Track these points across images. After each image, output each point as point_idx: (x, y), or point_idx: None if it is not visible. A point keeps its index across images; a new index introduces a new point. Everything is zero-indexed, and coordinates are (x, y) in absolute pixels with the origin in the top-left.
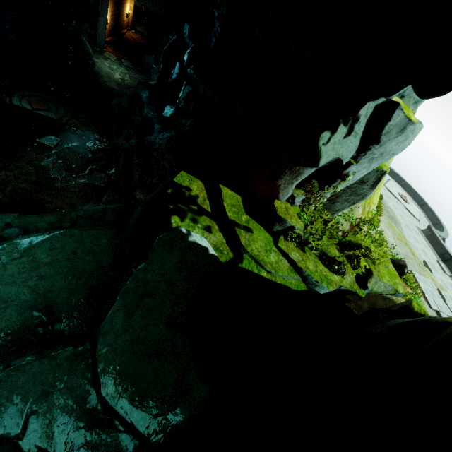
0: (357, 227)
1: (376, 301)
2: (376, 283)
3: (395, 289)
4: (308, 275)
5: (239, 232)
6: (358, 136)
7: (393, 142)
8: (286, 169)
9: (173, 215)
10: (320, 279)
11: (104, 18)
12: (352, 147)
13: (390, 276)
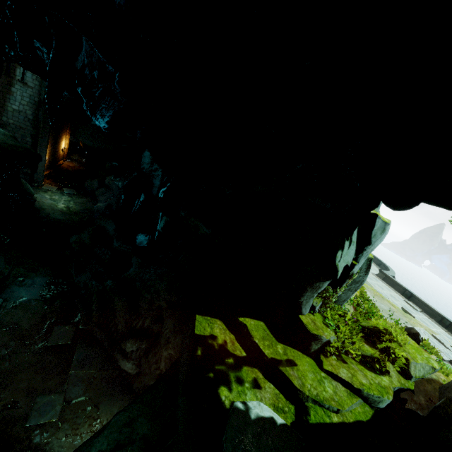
0: (359, 306)
1: (426, 389)
2: (415, 367)
3: (431, 366)
4: (367, 392)
5: (287, 372)
6: (354, 243)
7: (378, 240)
8: (307, 287)
9: (219, 388)
10: (379, 392)
11: (43, 158)
12: (352, 253)
13: (418, 352)
